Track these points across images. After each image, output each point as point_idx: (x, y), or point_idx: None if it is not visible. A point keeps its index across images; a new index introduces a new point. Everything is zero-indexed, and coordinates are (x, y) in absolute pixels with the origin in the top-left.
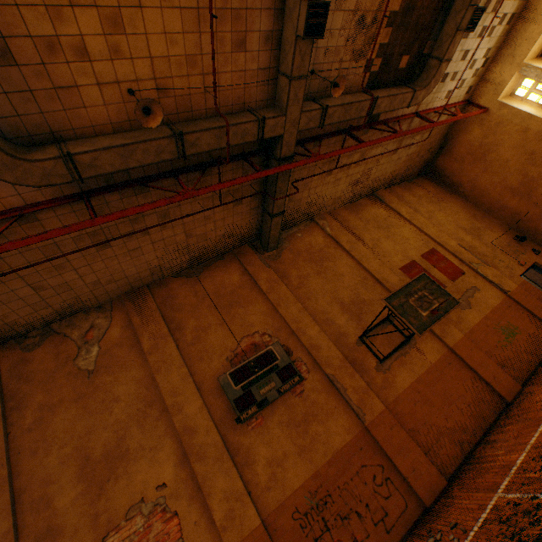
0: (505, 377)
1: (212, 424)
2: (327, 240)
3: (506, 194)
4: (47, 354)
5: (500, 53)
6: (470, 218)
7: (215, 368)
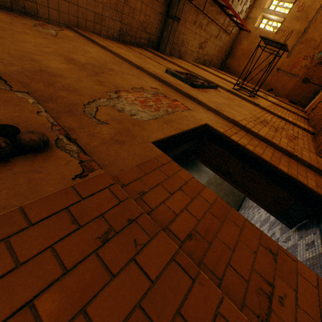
0: (299, 113)
1: (176, 79)
2: (192, 65)
3: (261, 72)
4: None
5: (254, 4)
6: (247, 83)
7: (160, 69)
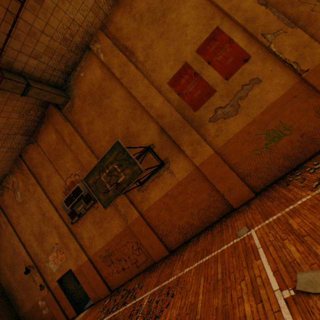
0: (241, 188)
1: (64, 224)
2: (103, 70)
3: None
4: (7, 197)
5: None
6: None
7: (60, 198)
